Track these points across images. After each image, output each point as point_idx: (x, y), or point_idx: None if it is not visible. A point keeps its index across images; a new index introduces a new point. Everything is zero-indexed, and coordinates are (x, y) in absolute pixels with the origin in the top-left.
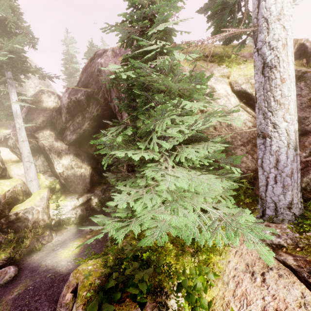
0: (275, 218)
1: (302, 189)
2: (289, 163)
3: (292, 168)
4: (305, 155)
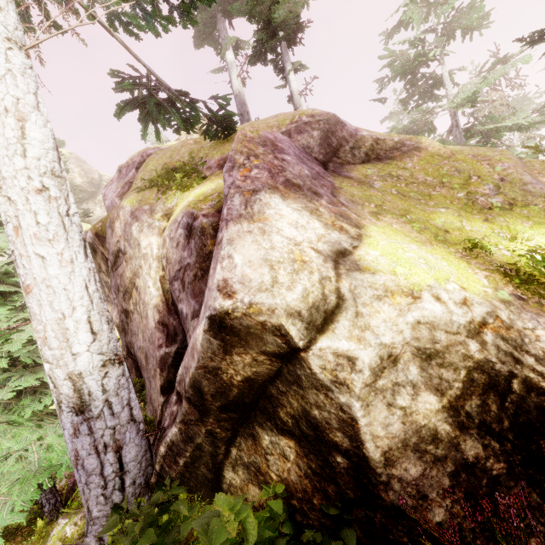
0: (86, 540)
1: (157, 475)
2: (68, 439)
3: (75, 448)
4: (175, 398)
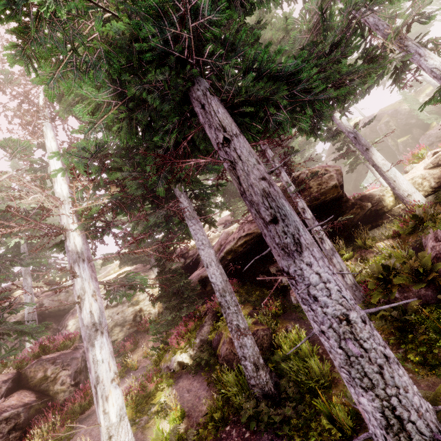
0: None
1: None
2: None
3: None
4: None
